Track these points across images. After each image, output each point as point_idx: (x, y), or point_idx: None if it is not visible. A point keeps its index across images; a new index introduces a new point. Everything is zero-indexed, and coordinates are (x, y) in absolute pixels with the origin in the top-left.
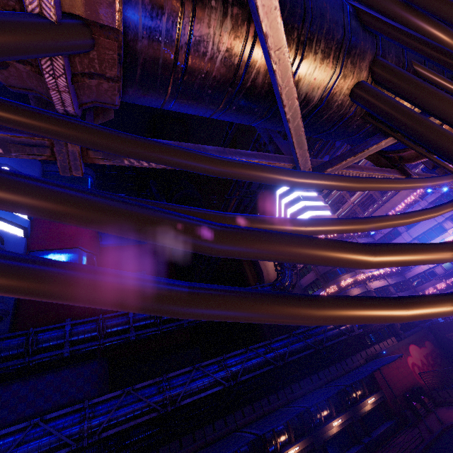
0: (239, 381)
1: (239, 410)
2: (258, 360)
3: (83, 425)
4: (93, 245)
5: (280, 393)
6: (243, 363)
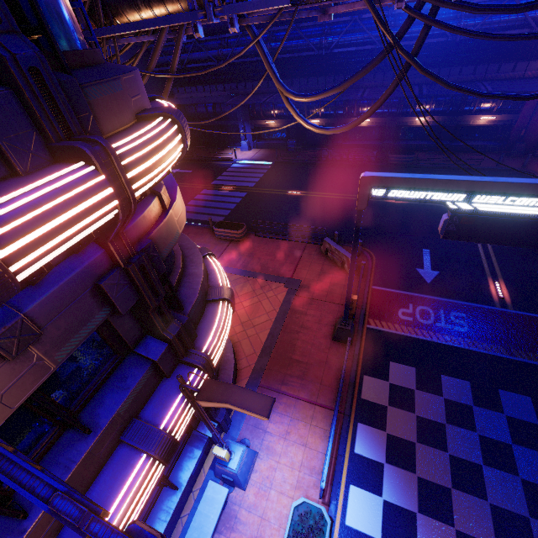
0: (341, 51)
1: (332, 76)
2: (360, 36)
3: (219, 51)
4: None
5: (378, 76)
6: (340, 35)
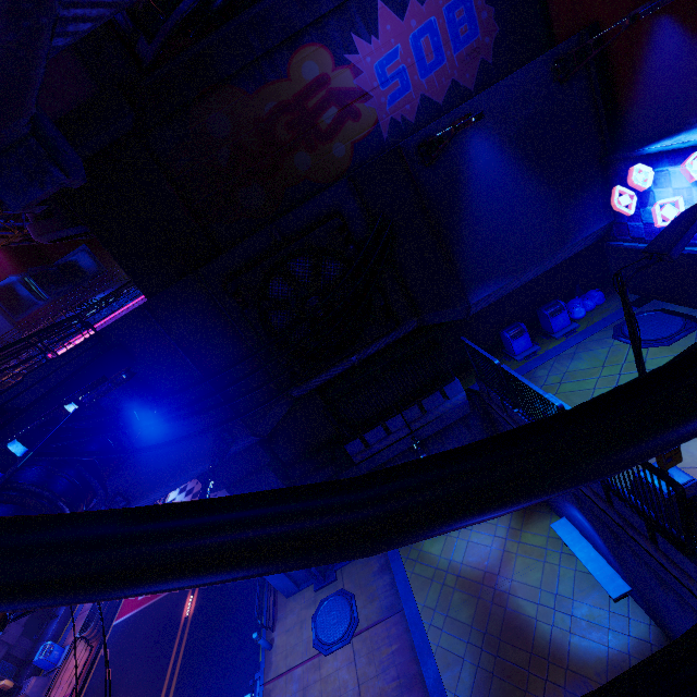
0: None
1: None
2: None
3: None
4: (17, 268)
5: None
6: None
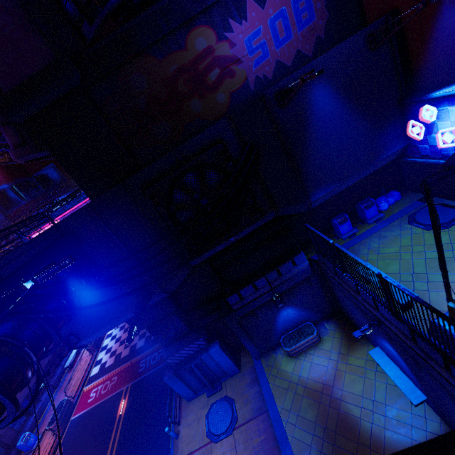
0: None
1: None
2: None
3: None
4: (7, 179)
5: None
6: None
